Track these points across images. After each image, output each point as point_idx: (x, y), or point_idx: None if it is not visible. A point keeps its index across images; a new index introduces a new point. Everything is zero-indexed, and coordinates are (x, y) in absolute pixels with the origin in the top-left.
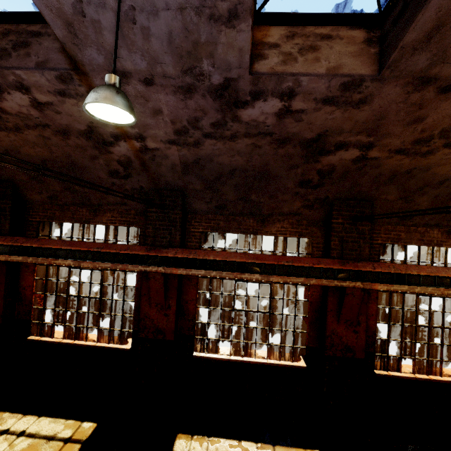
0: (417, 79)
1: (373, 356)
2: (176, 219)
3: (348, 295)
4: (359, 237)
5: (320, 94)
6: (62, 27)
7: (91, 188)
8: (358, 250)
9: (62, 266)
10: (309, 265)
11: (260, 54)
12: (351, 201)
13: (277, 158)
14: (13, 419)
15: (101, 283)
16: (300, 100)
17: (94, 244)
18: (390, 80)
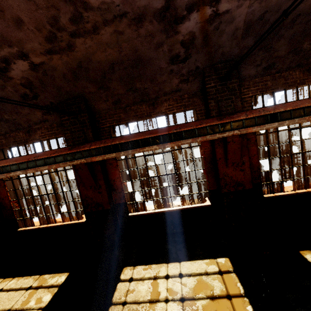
0: None
1: None
2: (234, 87)
3: None
4: None
5: None
6: None
7: None
8: None
9: (138, 156)
10: None
11: None
12: None
13: None
14: (162, 268)
15: (174, 161)
16: None
17: (170, 128)
18: None
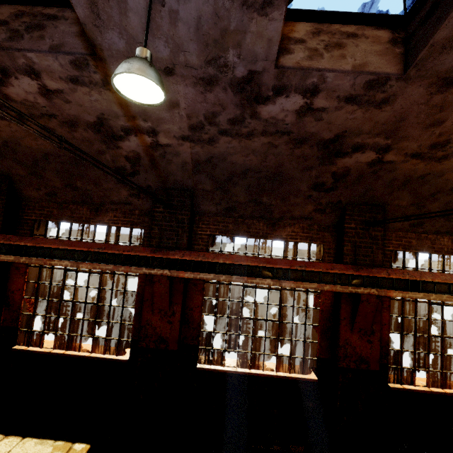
0: (441, 80)
1: (387, 368)
2: (184, 220)
3: (363, 302)
4: (372, 243)
5: (344, 91)
6: (85, 6)
7: (108, 173)
8: (371, 256)
9: (57, 268)
10: (322, 270)
11: (286, 49)
12: (363, 206)
13: (293, 158)
14: None
15: (99, 287)
16: (323, 97)
17: (94, 245)
18: (415, 80)
